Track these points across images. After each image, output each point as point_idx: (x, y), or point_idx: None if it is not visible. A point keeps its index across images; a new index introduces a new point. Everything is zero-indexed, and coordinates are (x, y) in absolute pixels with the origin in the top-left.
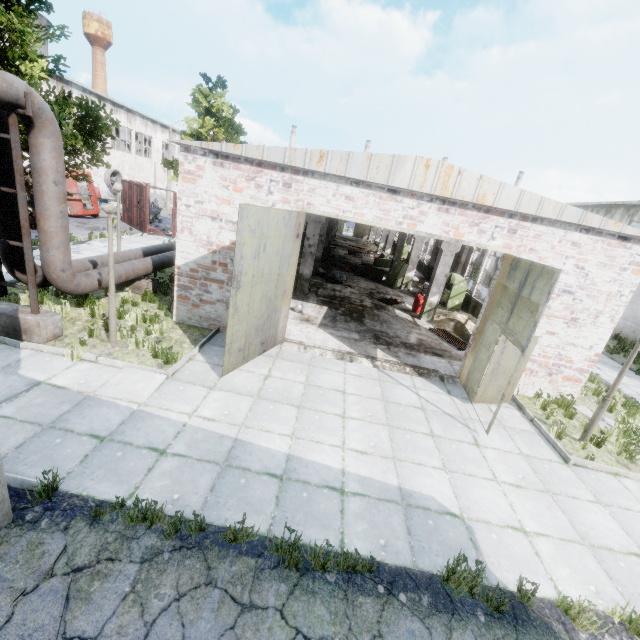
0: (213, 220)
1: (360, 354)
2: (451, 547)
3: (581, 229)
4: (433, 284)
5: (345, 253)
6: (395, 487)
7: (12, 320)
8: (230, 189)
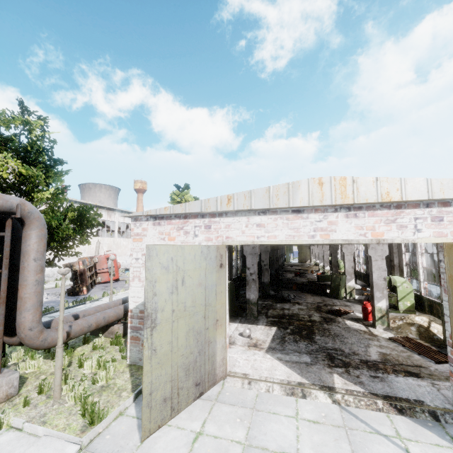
0: None
1: (313, 384)
2: None
3: None
4: (374, 289)
5: (292, 275)
6: None
7: None
8: (166, 239)
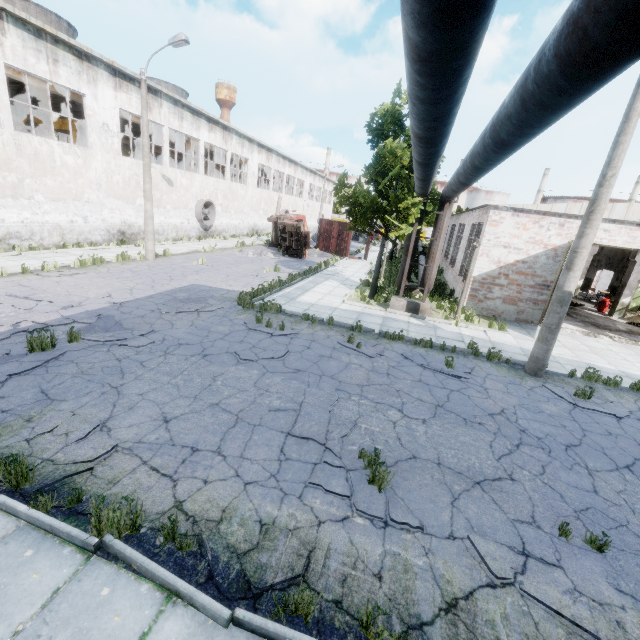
0: (504, 248)
1: (597, 333)
2: None
3: None
4: (626, 288)
5: None
6: None
7: (415, 305)
8: (520, 229)
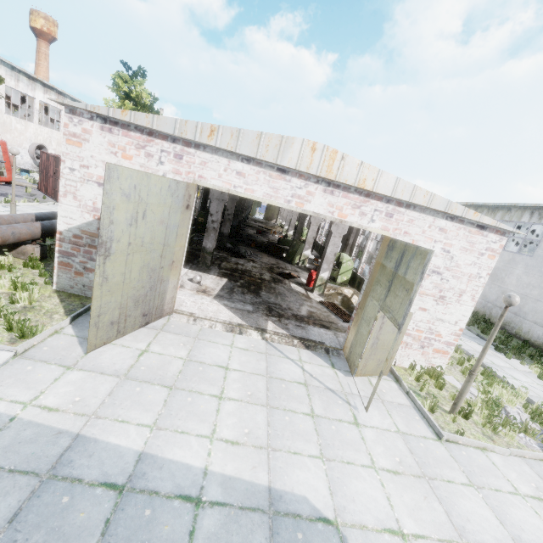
0: (100, 186)
1: (251, 326)
2: None
3: (447, 217)
4: (324, 261)
5: (254, 232)
6: (264, 488)
7: None
8: (119, 156)
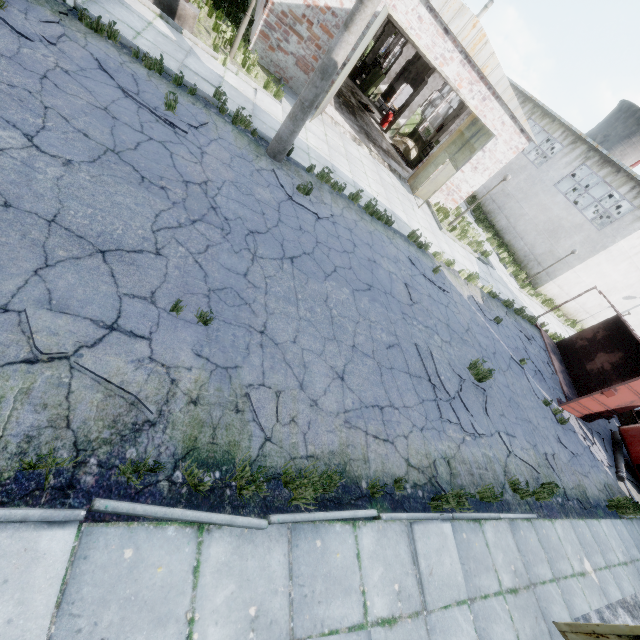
0: None
1: (363, 143)
2: (408, 232)
3: (511, 115)
4: (408, 109)
5: None
6: (390, 210)
7: (171, 0)
8: None
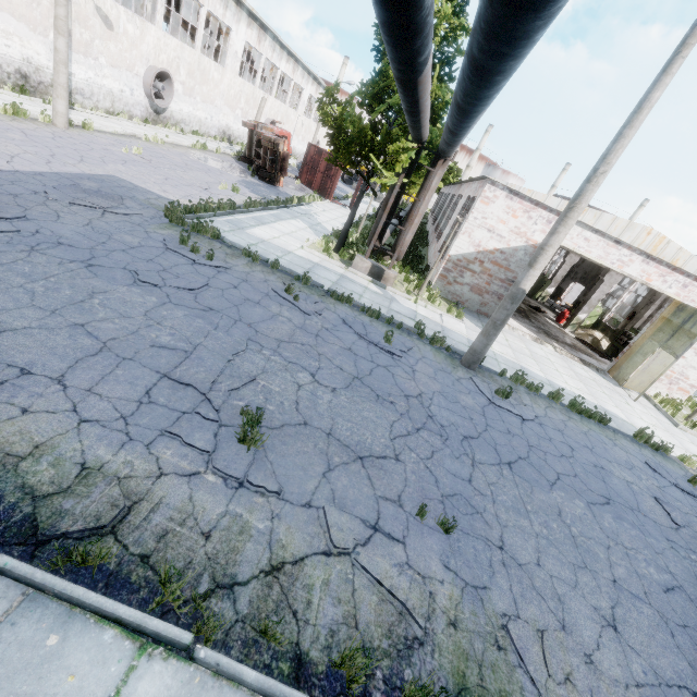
0: (488, 231)
1: (545, 341)
2: (631, 431)
3: None
4: (586, 304)
5: None
6: (599, 406)
7: (380, 271)
8: (509, 215)
